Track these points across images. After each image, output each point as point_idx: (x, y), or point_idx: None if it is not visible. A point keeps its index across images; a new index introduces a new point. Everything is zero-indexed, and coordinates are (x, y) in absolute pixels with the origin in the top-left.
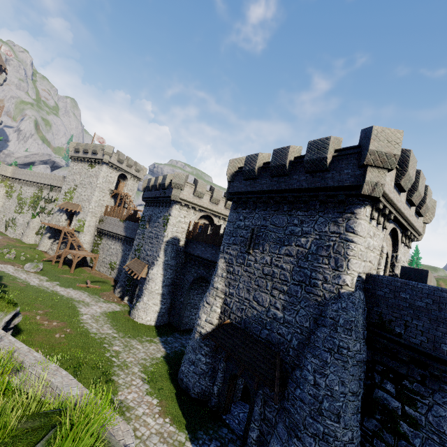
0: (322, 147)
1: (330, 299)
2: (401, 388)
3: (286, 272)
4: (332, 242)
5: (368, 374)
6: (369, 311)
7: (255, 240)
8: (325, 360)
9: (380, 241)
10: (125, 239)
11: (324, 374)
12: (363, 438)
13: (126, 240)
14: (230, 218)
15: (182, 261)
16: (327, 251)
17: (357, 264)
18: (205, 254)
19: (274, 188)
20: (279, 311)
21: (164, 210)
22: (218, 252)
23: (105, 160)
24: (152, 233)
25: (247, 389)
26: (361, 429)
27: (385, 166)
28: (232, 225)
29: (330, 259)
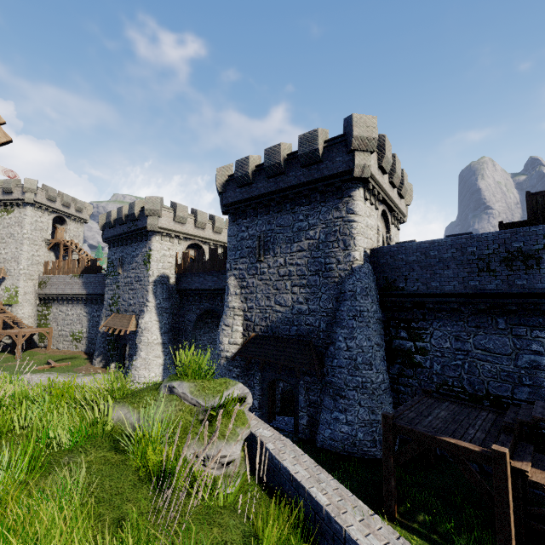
0: (312, 139)
1: (345, 276)
2: (411, 330)
3: (302, 267)
4: (337, 226)
5: (386, 332)
6: (378, 279)
7: (264, 247)
8: (352, 326)
9: (376, 221)
10: (87, 298)
11: (353, 338)
12: (392, 383)
13: (89, 299)
14: (230, 233)
15: (177, 301)
16: (335, 236)
17: (361, 240)
18: (206, 284)
19: (273, 189)
20: (303, 304)
21: (140, 246)
22: (221, 277)
23: (27, 199)
24: (130, 277)
25: (284, 400)
26: (389, 377)
27: (368, 149)
28: (234, 239)
29: (338, 242)
